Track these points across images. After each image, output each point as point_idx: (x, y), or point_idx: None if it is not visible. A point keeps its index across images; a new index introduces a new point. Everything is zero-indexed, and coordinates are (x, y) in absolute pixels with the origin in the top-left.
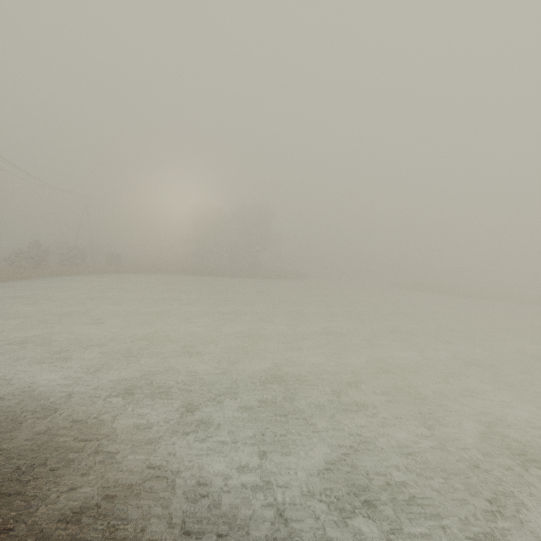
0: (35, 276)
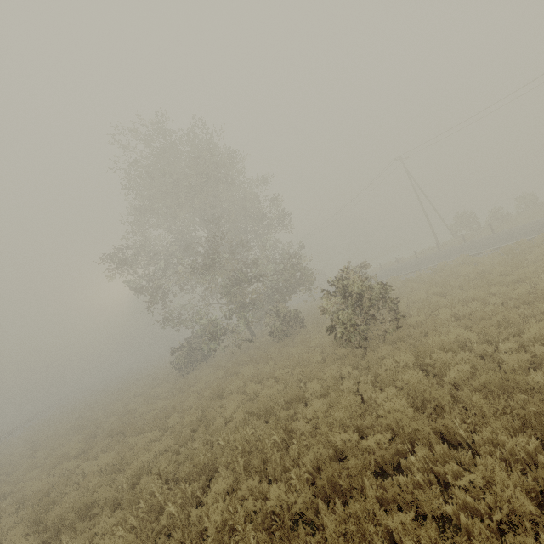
0: None
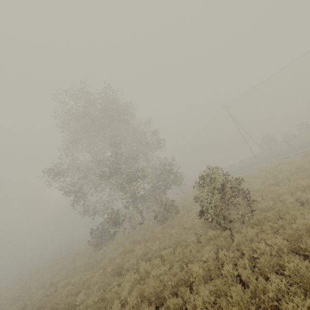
0: None
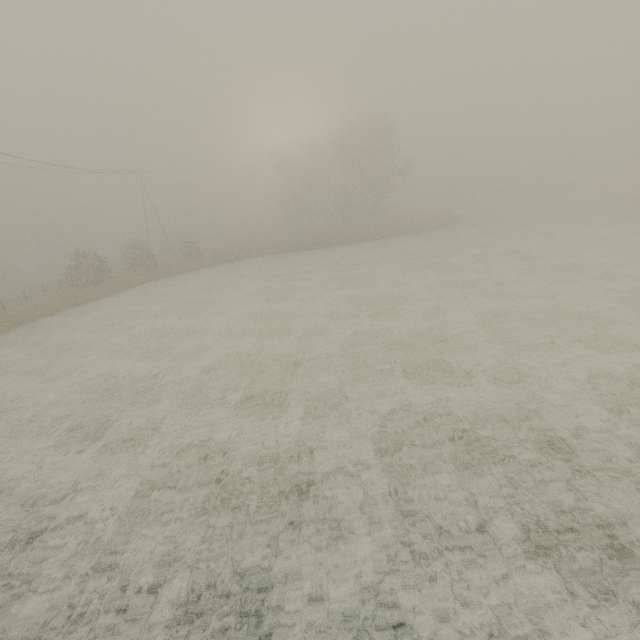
0: (93, 298)
